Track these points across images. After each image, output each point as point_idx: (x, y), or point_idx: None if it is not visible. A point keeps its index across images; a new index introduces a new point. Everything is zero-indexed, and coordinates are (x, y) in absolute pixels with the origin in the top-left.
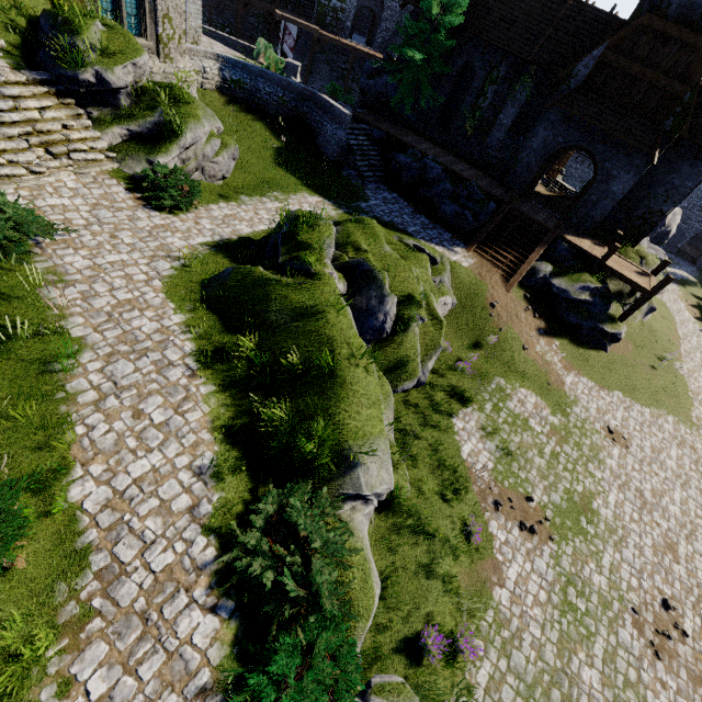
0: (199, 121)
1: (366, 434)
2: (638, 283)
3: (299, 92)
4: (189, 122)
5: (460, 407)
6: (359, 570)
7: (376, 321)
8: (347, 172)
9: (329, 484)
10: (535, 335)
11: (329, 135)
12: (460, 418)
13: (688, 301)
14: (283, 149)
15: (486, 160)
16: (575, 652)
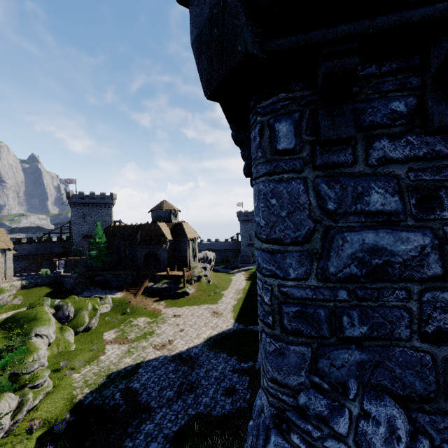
0: (5, 293)
1: (42, 325)
2: (179, 274)
3: (55, 276)
4: (1, 294)
5: (109, 330)
6: (35, 348)
7: (66, 315)
8: (76, 291)
9: (28, 335)
10: (151, 303)
11: (67, 283)
12: (107, 332)
13: (247, 274)
14: (48, 294)
15: (136, 267)
16: (125, 358)
